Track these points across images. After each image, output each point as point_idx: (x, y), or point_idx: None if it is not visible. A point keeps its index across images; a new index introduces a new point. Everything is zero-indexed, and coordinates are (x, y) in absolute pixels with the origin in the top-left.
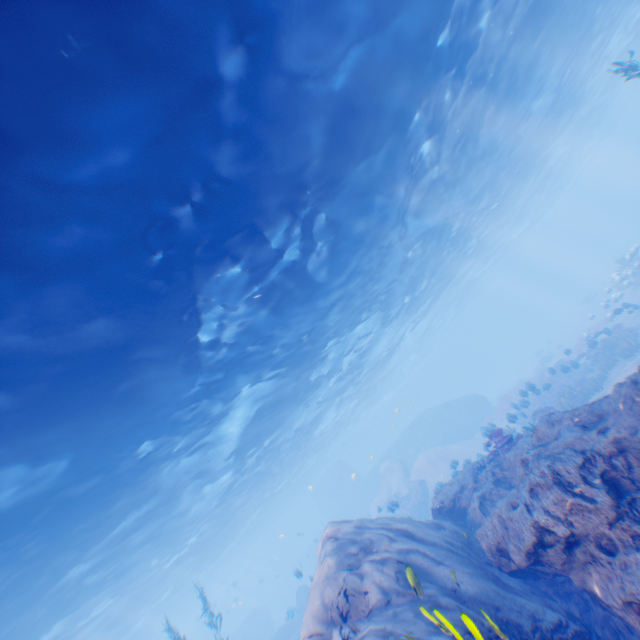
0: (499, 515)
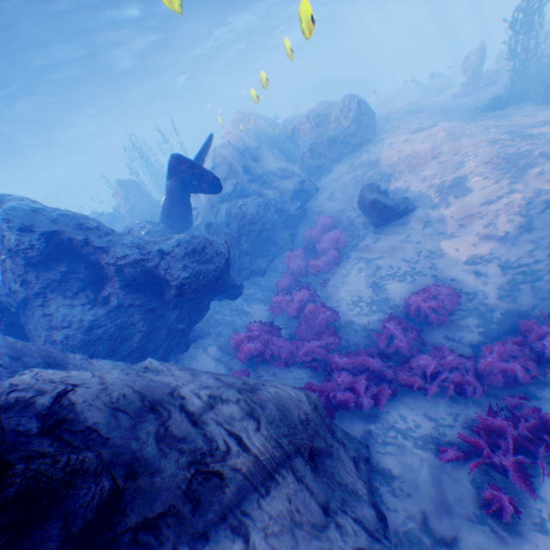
0: (290, 123)
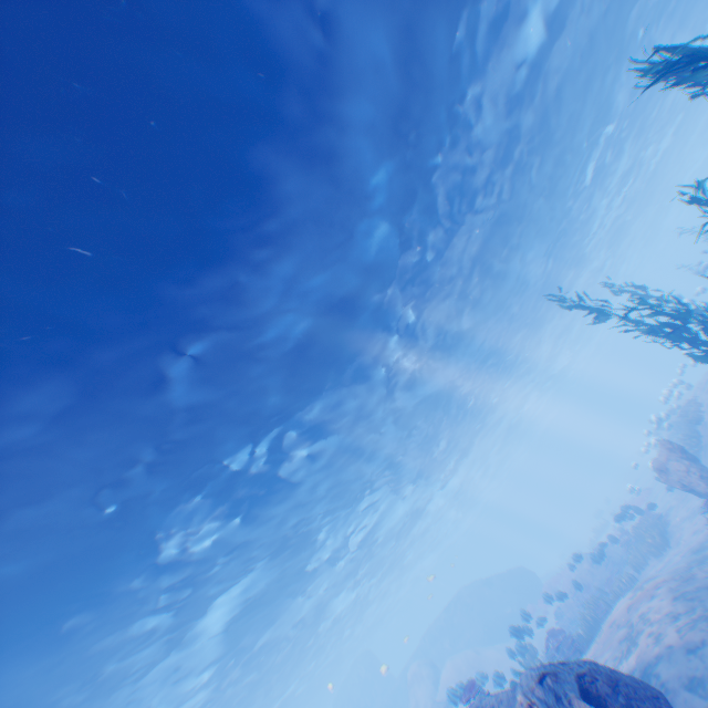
0: None
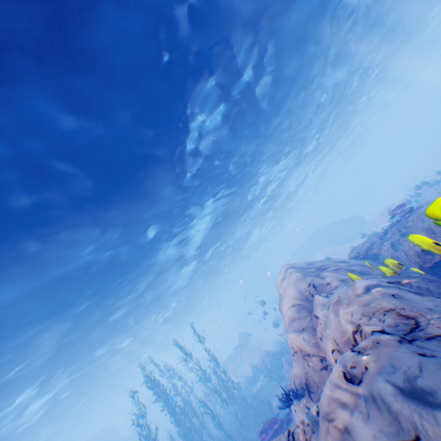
0: (427, 228)
